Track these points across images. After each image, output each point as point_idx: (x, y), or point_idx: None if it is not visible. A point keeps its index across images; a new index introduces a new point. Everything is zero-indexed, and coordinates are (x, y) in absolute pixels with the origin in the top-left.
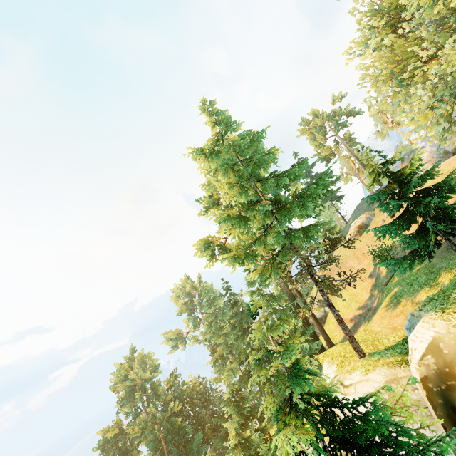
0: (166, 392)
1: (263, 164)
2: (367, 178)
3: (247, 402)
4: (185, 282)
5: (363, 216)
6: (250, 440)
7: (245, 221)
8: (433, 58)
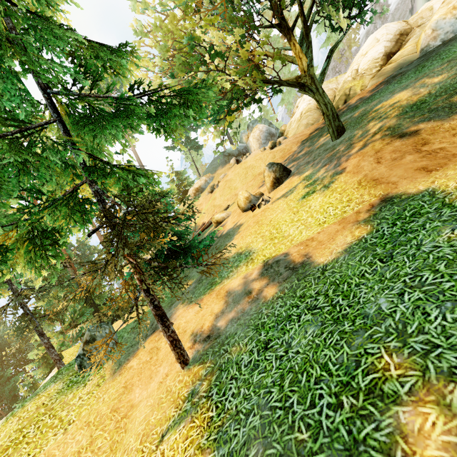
0: None
1: None
2: None
3: None
4: None
5: (204, 179)
6: None
7: None
8: (202, 65)
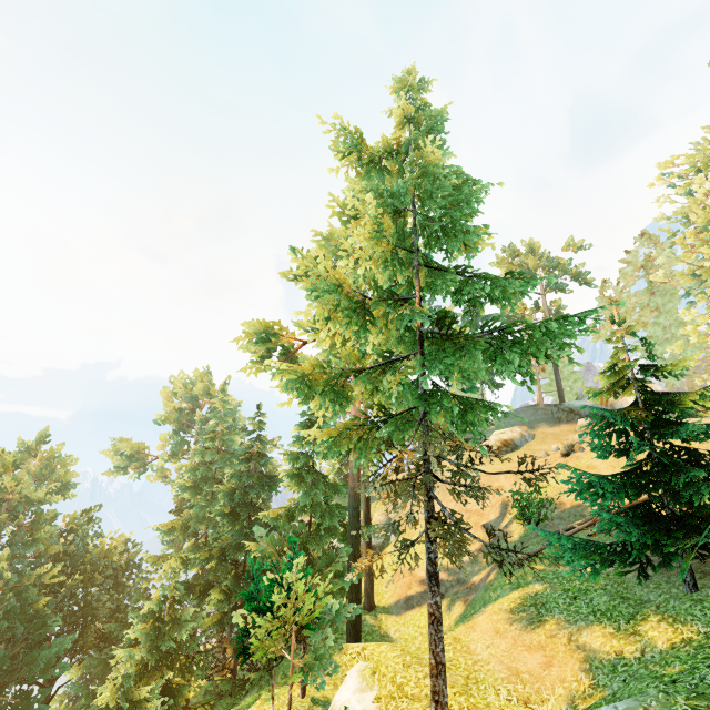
0: (55, 538)
1: (455, 239)
2: (598, 376)
3: (179, 631)
4: (200, 378)
5: (518, 431)
6: (141, 708)
7: (365, 319)
8: None
